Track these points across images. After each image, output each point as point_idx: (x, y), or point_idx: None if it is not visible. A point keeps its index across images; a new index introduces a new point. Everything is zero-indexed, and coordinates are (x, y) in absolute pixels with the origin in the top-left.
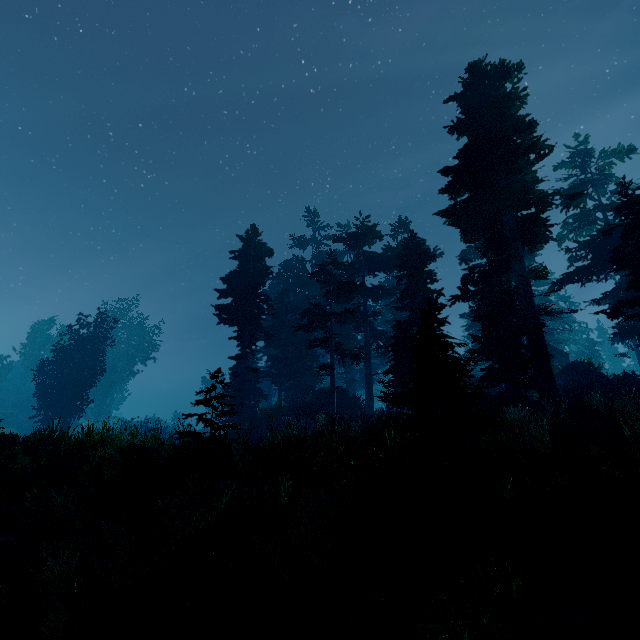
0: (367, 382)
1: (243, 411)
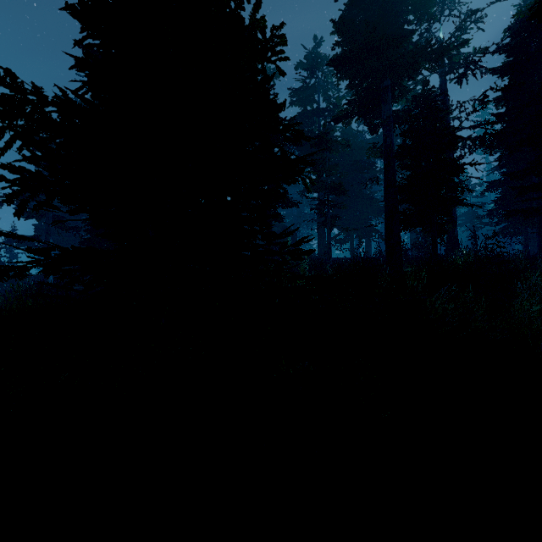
0: None
1: None
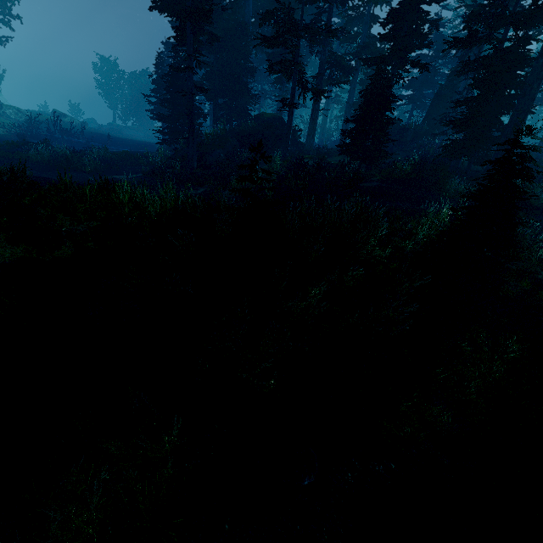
0: (313, 118)
1: (195, 138)
